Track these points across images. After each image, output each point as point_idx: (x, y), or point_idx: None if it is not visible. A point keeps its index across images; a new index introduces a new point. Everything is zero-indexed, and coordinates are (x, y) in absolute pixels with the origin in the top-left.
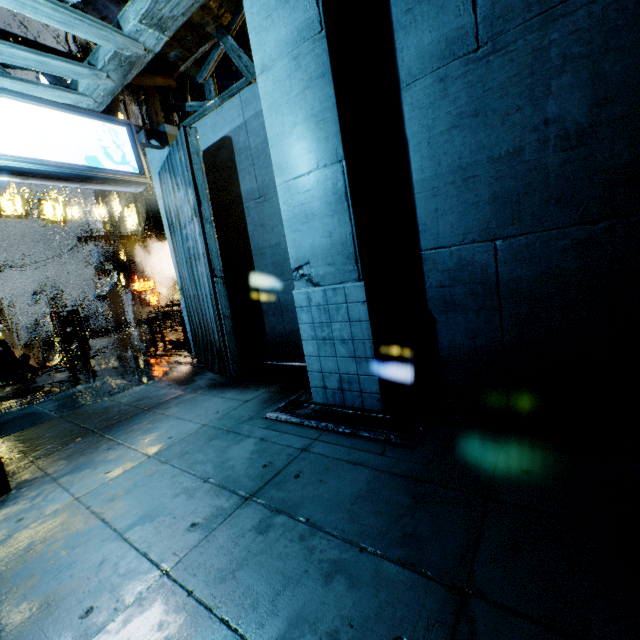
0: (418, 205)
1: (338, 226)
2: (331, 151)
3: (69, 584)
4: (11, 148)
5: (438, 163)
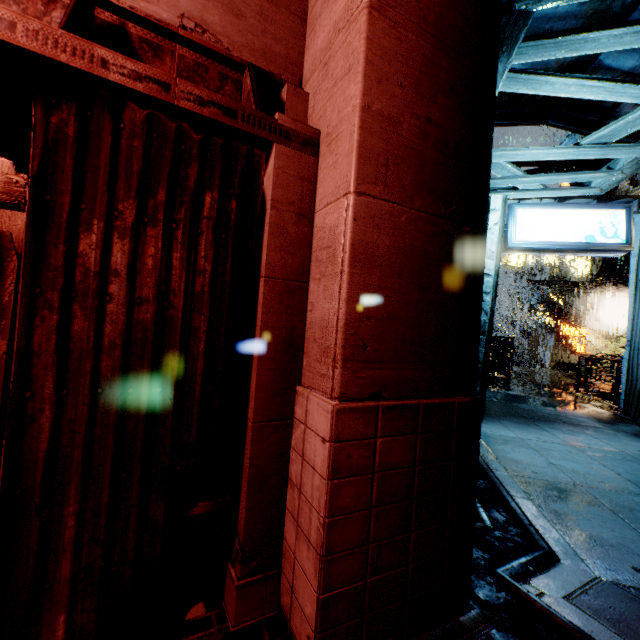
0: None
1: None
2: None
3: (523, 461)
4: (541, 237)
5: None
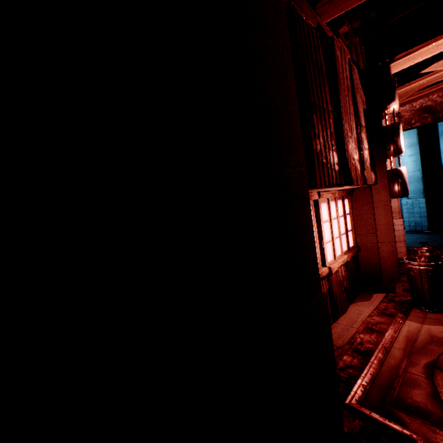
0: None
1: (418, 185)
2: (417, 169)
3: None
4: None
5: None
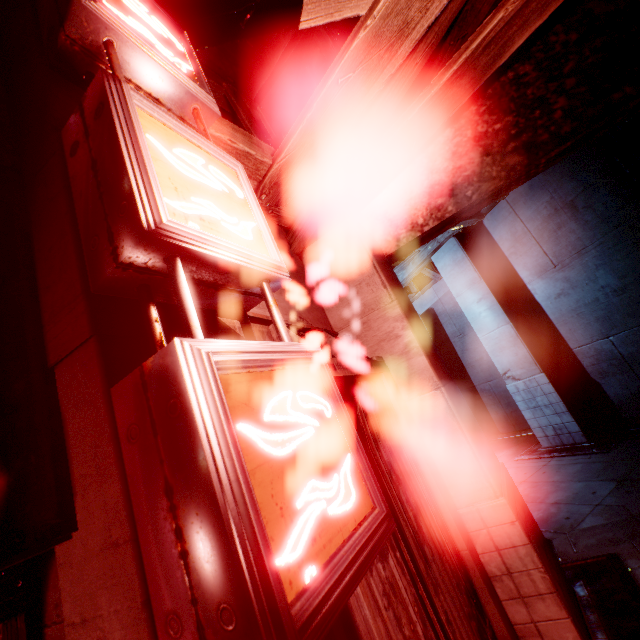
0: (559, 329)
1: (519, 350)
2: (502, 320)
3: None
4: None
5: (560, 310)
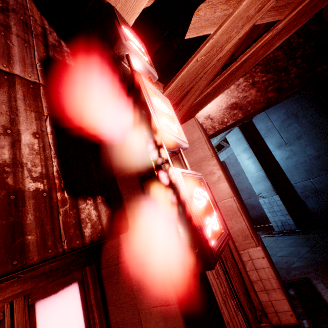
0: (286, 174)
1: (266, 183)
2: (259, 168)
3: None
4: None
5: (287, 165)
